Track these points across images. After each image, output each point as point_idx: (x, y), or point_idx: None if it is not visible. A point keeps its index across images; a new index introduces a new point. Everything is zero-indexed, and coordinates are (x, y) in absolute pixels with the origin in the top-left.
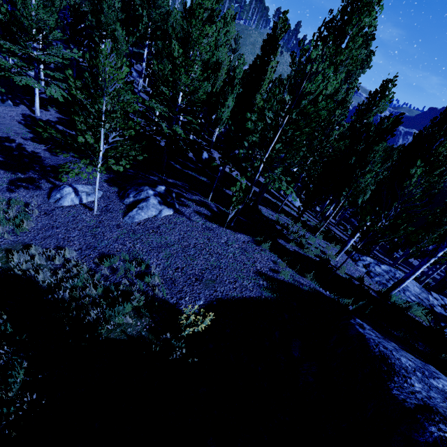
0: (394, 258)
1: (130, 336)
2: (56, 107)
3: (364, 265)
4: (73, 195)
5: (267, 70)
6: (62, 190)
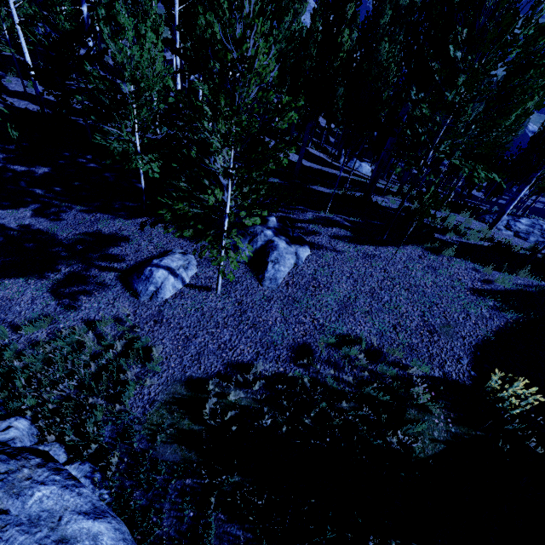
0: (463, 196)
1: (445, 442)
2: None
3: (505, 226)
4: (172, 279)
5: None
6: (152, 278)
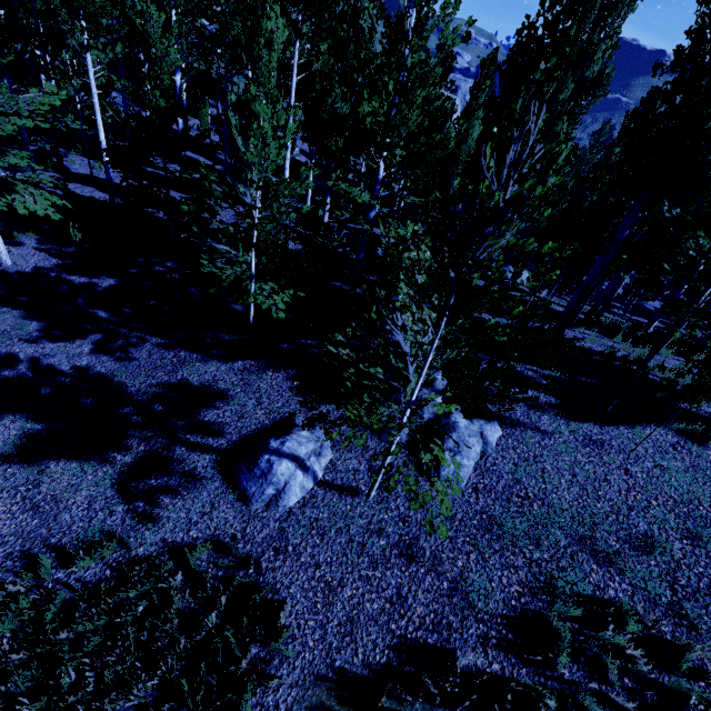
0: (649, 313)
1: None
2: (34, 231)
3: None
4: (301, 476)
5: (565, 52)
6: (272, 474)
